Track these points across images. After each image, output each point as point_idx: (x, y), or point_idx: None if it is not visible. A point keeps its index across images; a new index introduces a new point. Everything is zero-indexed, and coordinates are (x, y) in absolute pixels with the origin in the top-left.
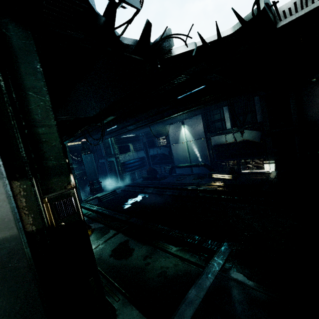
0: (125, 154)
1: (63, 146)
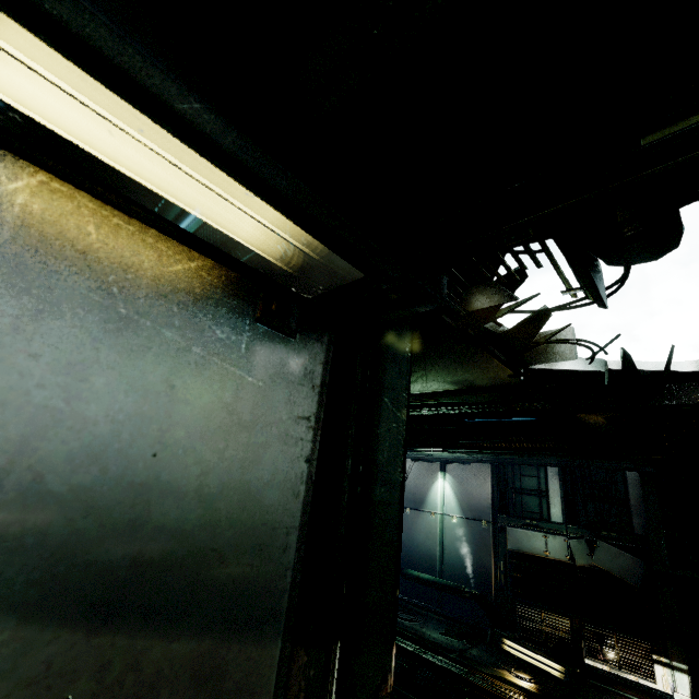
0: None
1: (398, 546)
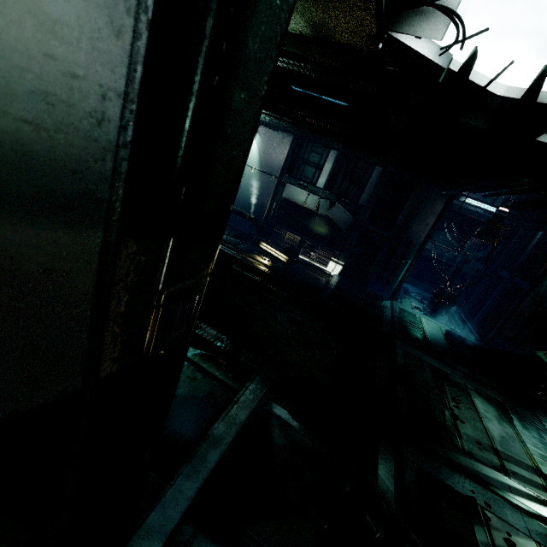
0: None
1: (242, 167)
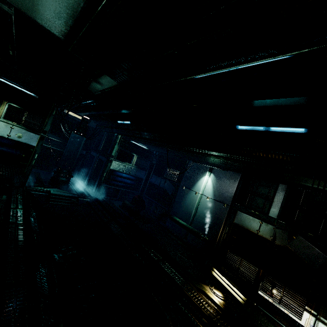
0: (122, 162)
1: None
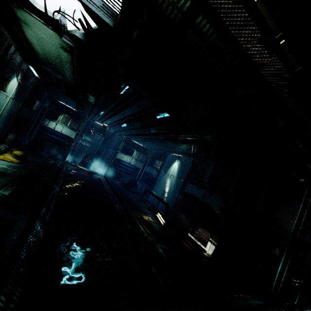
0: (125, 154)
1: None
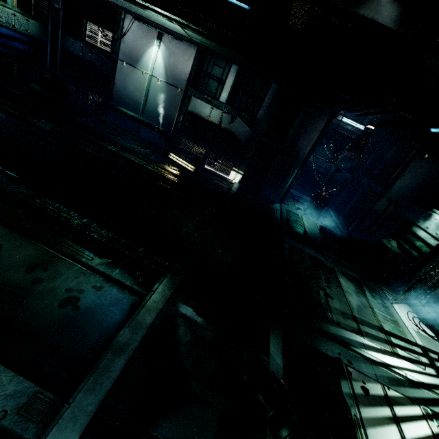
0: None
1: None
